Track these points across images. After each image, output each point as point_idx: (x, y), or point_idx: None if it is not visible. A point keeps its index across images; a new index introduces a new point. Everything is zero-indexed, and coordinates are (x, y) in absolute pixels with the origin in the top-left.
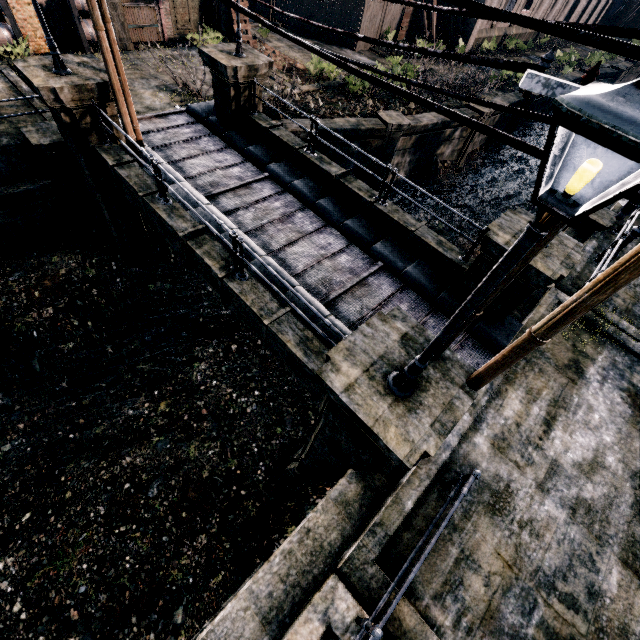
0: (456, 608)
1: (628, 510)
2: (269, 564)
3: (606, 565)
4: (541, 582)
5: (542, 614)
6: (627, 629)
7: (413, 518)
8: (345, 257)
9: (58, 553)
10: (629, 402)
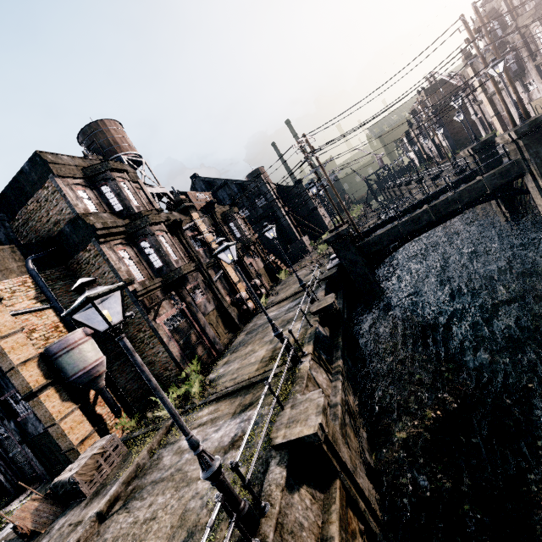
0: None
1: None
2: None
3: None
4: None
5: None
6: None
7: None
8: None
9: None
10: None
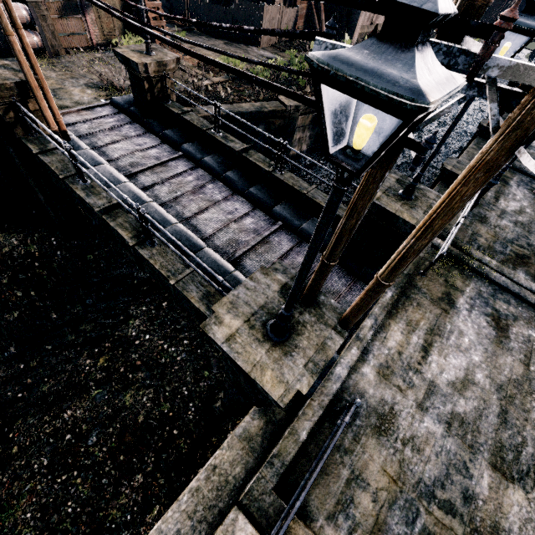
0: (347, 525)
1: (495, 419)
2: (178, 503)
3: (478, 470)
4: (422, 492)
5: (424, 522)
6: (498, 526)
7: (308, 446)
8: (249, 220)
9: (3, 506)
10: (493, 325)
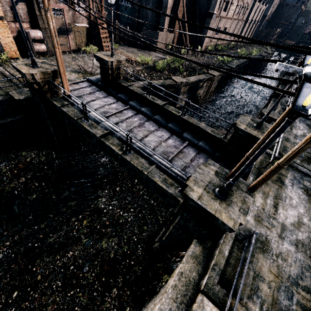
0: (259, 301)
1: None
2: (166, 293)
3: None
4: (292, 282)
5: (297, 298)
6: None
7: (229, 259)
8: (171, 140)
9: None
10: (305, 193)
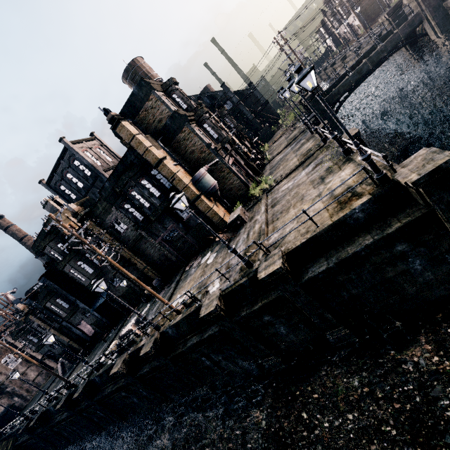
0: None
1: None
2: None
3: None
4: None
5: None
6: None
7: None
8: None
9: None
10: None
